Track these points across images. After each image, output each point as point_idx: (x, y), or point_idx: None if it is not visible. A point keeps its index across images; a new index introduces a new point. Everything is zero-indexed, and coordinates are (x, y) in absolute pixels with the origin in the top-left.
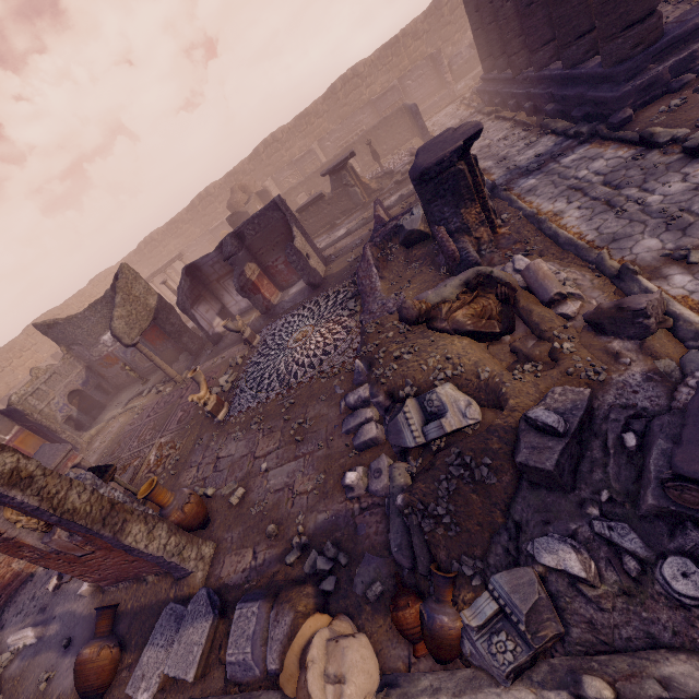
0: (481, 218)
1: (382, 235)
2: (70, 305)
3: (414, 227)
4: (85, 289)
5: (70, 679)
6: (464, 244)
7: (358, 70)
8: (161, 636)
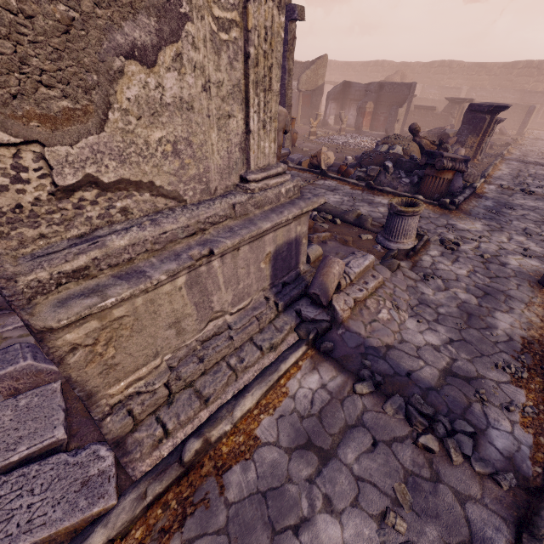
0: (472, 145)
1: (435, 132)
2: None
3: (448, 132)
4: None
5: None
6: (455, 146)
7: (543, 65)
8: None
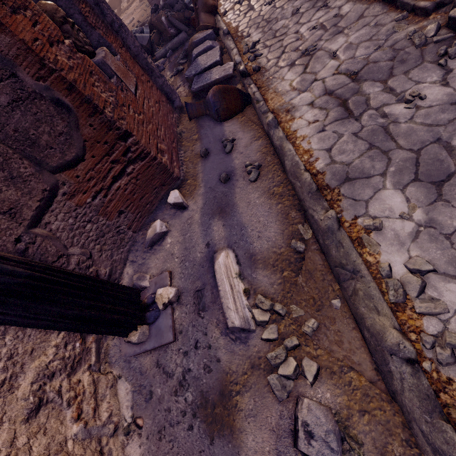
0: None
1: None
2: None
3: None
4: None
5: (246, 140)
6: None
7: None
8: (206, 78)
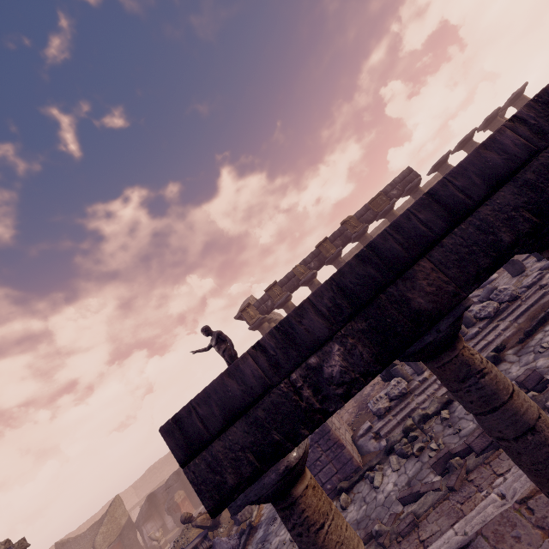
0: None
1: None
2: (81, 529)
3: None
4: (97, 514)
5: None
6: None
7: None
8: None
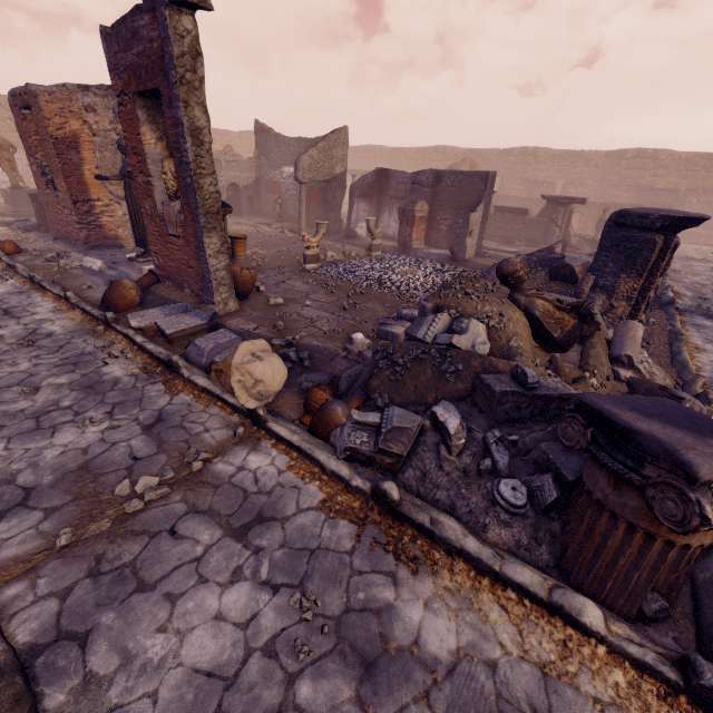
0: (631, 295)
1: (542, 258)
2: None
3: (572, 263)
4: None
5: (100, 295)
6: (597, 297)
7: (660, 155)
8: (169, 310)
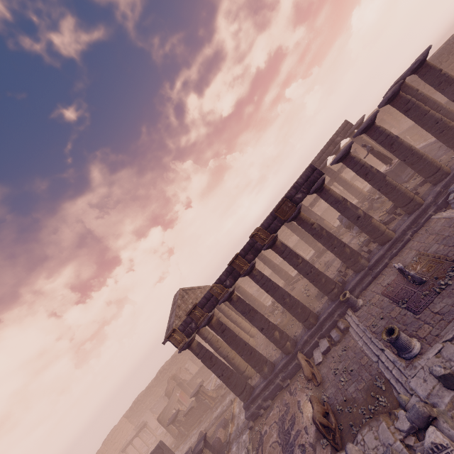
0: None
1: None
2: None
3: None
4: (100, 450)
5: None
6: None
7: None
8: None
